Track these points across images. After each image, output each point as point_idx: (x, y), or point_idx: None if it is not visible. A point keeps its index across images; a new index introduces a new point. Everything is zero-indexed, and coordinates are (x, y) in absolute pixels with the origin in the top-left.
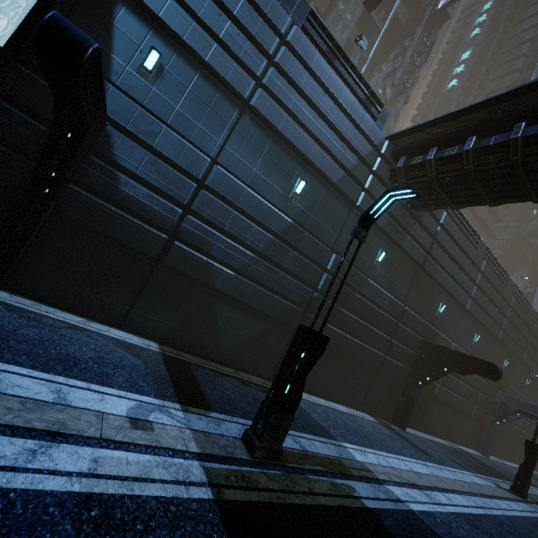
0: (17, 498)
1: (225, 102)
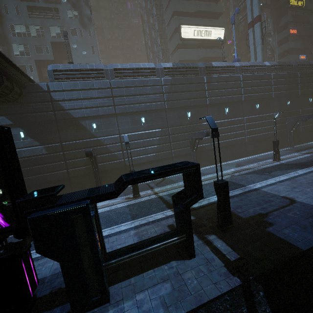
0: None
1: None
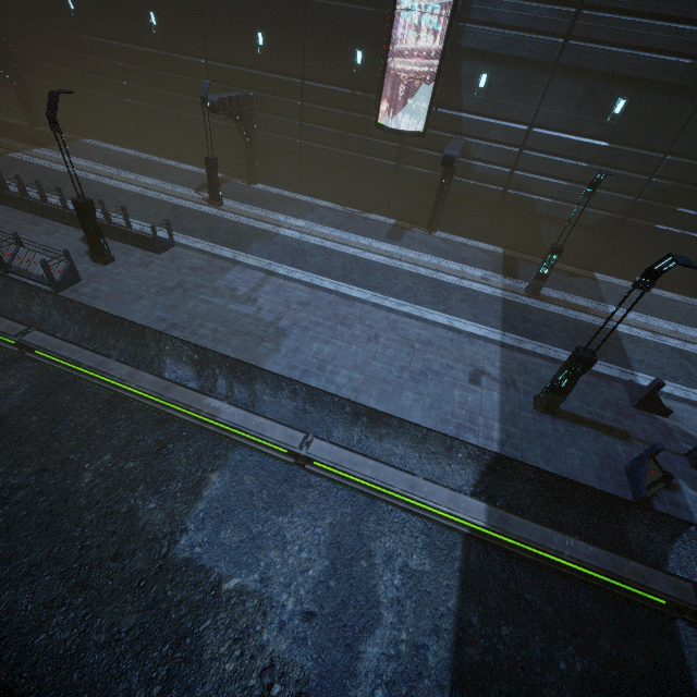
0: (458, 286)
1: (537, 74)
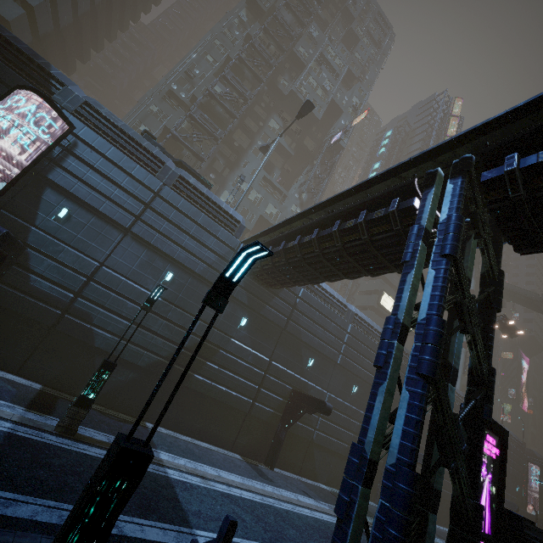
0: None
1: (113, 230)
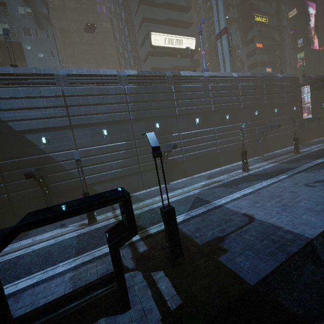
0: None
1: None
